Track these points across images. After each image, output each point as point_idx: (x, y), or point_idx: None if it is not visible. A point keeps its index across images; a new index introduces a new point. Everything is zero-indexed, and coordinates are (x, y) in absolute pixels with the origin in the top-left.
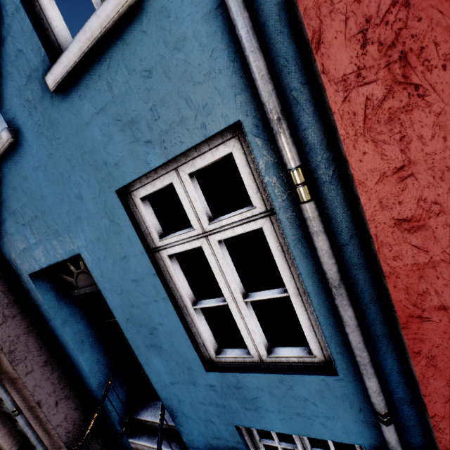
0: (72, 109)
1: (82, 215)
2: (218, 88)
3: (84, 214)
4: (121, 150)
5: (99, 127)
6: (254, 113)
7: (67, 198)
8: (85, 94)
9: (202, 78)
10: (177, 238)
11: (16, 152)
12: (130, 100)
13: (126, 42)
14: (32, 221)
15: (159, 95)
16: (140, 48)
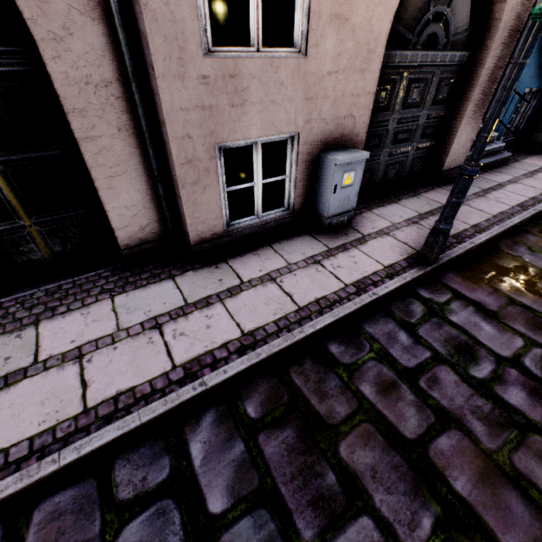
0: None
1: None
2: None
3: None
4: None
5: None
6: None
7: None
8: None
9: None
10: None
11: None
12: None
13: None
14: None
15: None
16: None
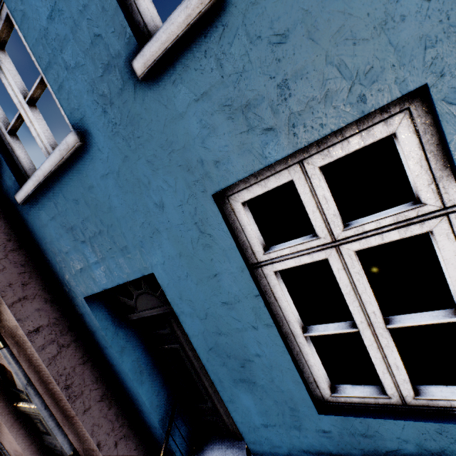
0: (162, 99)
1: (161, 227)
2: (395, 42)
3: (163, 225)
4: (226, 144)
5: (197, 117)
6: (455, 71)
7: (142, 208)
8: (182, 78)
9: (370, 32)
10: (291, 249)
11: (81, 158)
12: (248, 77)
13: (252, 1)
14: (94, 238)
15: (294, 65)
16: (272, 5)
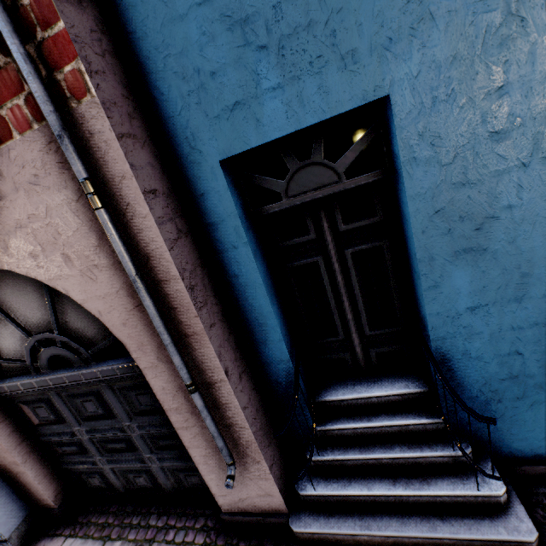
0: None
1: (441, 8)
2: None
3: (446, 5)
4: None
5: None
6: None
7: None
8: None
9: None
10: None
11: None
12: None
13: None
14: (292, 37)
15: None
16: None
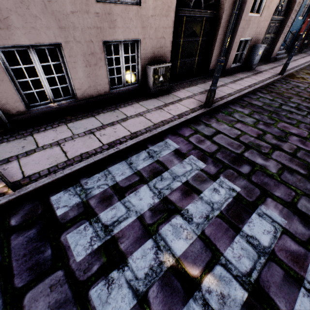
0: None
1: None
2: None
3: None
4: None
5: None
6: None
7: None
8: None
9: None
10: None
11: None
12: None
13: None
14: None
15: None
16: None
